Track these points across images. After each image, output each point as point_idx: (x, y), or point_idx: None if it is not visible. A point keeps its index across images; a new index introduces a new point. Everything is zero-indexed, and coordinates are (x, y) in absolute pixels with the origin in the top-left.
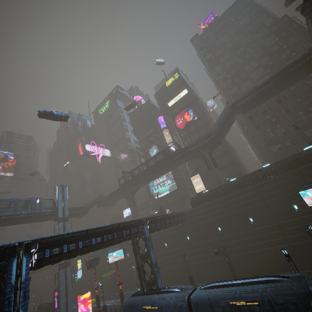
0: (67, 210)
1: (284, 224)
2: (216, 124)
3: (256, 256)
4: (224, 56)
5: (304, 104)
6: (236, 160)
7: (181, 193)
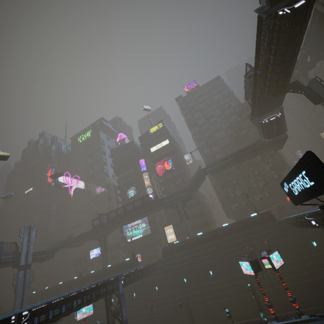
0: (30, 256)
1: (235, 278)
2: (190, 182)
3: (213, 307)
4: (201, 120)
5: (255, 173)
6: (204, 211)
7: (153, 238)
